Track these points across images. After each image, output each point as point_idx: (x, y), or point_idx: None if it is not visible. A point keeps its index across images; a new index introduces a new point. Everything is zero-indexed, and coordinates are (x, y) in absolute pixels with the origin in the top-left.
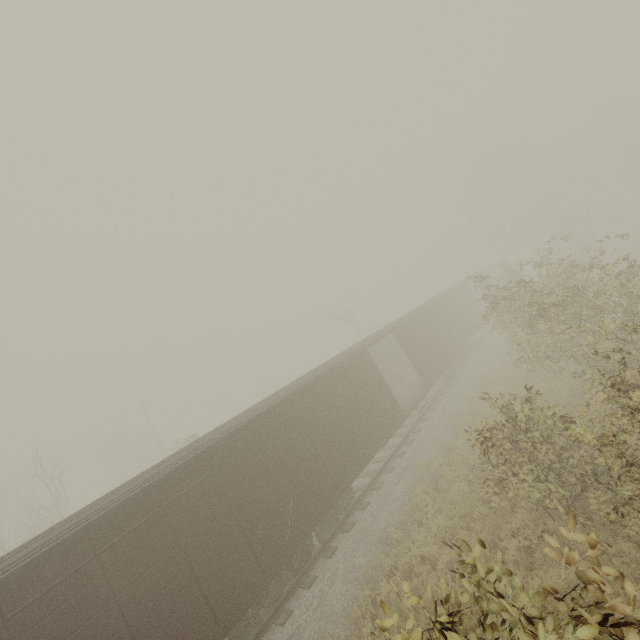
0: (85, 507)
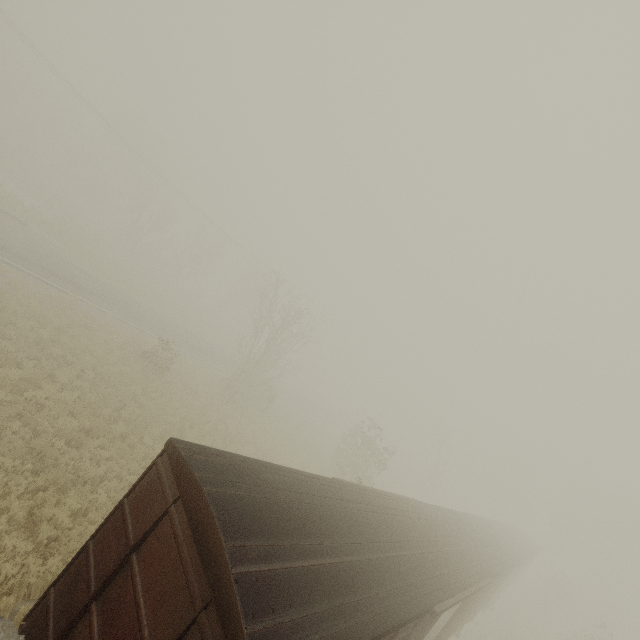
0: (473, 539)
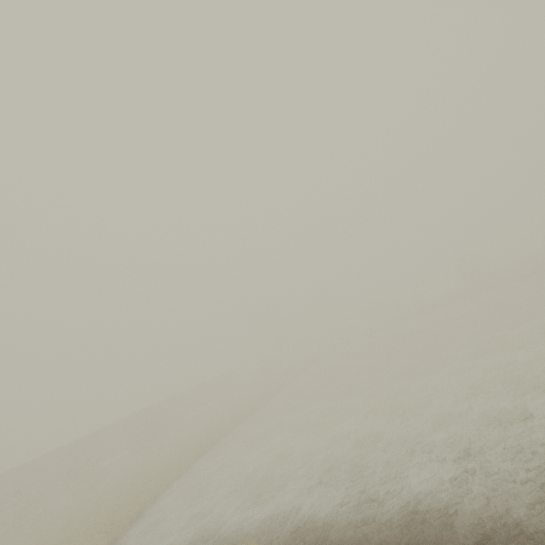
0: None
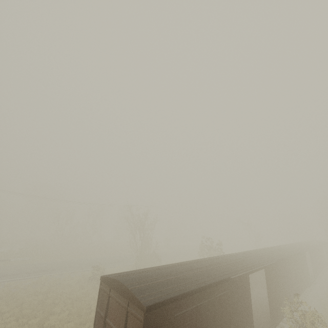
0: (264, 252)
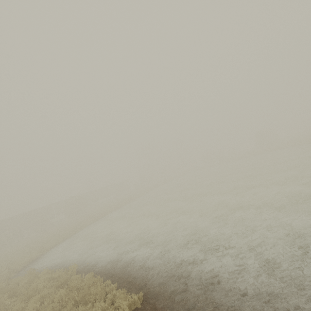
0: None
